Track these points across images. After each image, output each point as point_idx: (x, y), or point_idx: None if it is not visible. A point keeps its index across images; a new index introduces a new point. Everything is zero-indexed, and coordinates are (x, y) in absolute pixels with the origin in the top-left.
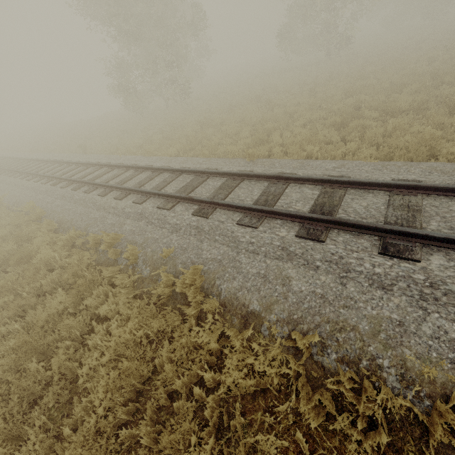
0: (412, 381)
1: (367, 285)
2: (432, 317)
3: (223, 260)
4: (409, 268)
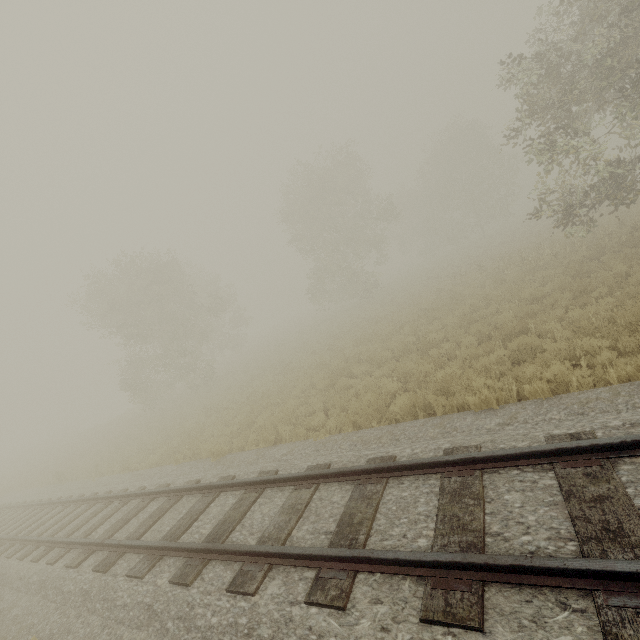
0: None
1: None
2: None
3: None
4: (240, 608)
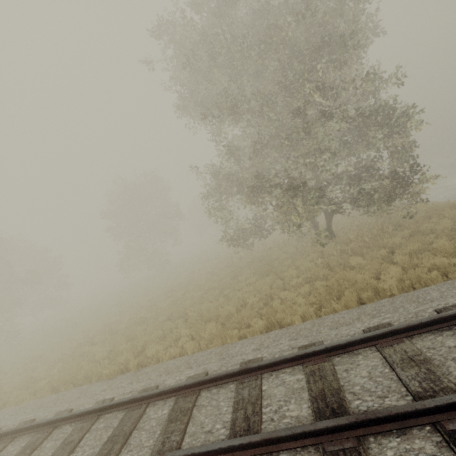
0: None
1: None
2: None
3: None
4: None
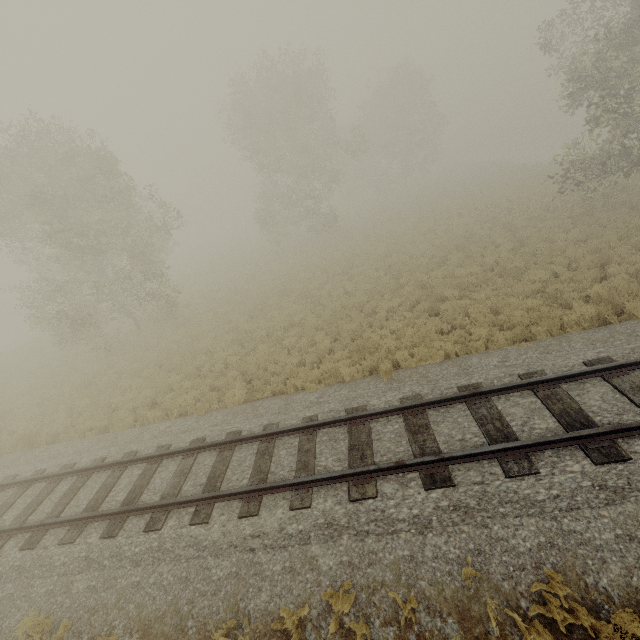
0: None
1: None
2: None
3: (554, 541)
4: None
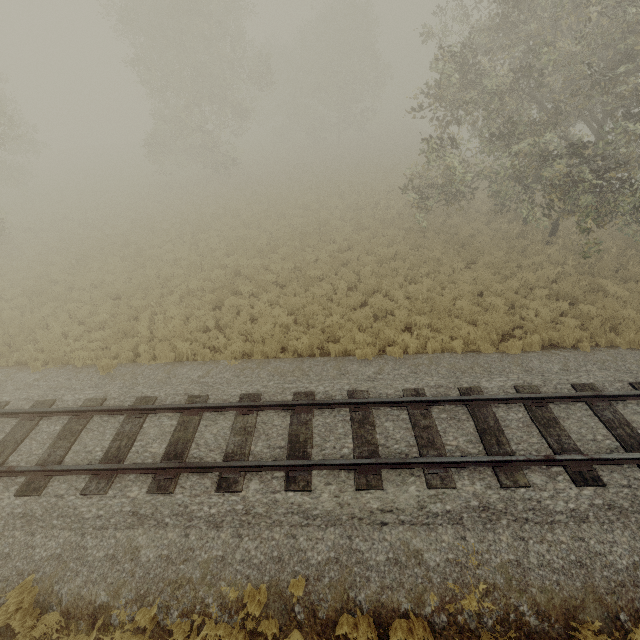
0: (227, 605)
1: (206, 528)
2: (244, 542)
3: (64, 553)
4: (234, 501)
